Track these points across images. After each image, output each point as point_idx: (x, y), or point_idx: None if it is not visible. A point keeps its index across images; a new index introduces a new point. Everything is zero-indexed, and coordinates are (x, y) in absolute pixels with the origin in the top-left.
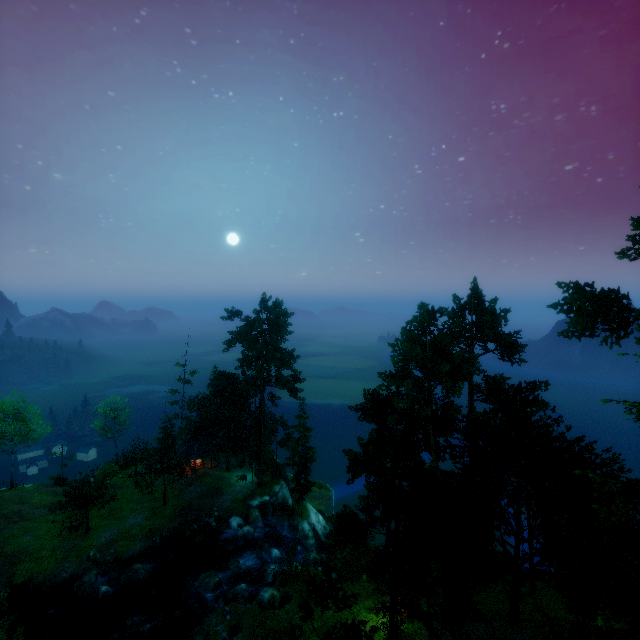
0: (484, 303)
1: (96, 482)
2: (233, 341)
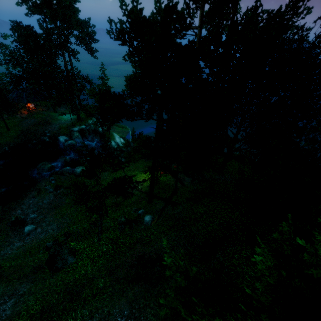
0: None
1: None
2: None
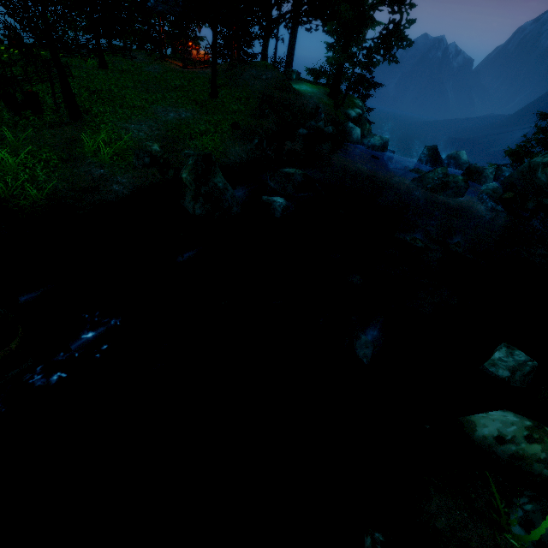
0: None
1: None
2: None
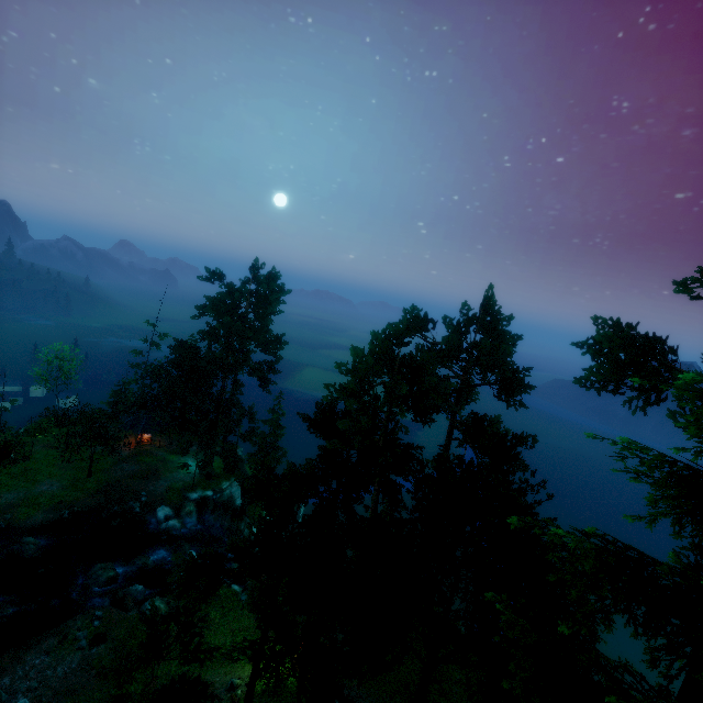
0: (494, 322)
1: (25, 435)
2: (206, 308)
